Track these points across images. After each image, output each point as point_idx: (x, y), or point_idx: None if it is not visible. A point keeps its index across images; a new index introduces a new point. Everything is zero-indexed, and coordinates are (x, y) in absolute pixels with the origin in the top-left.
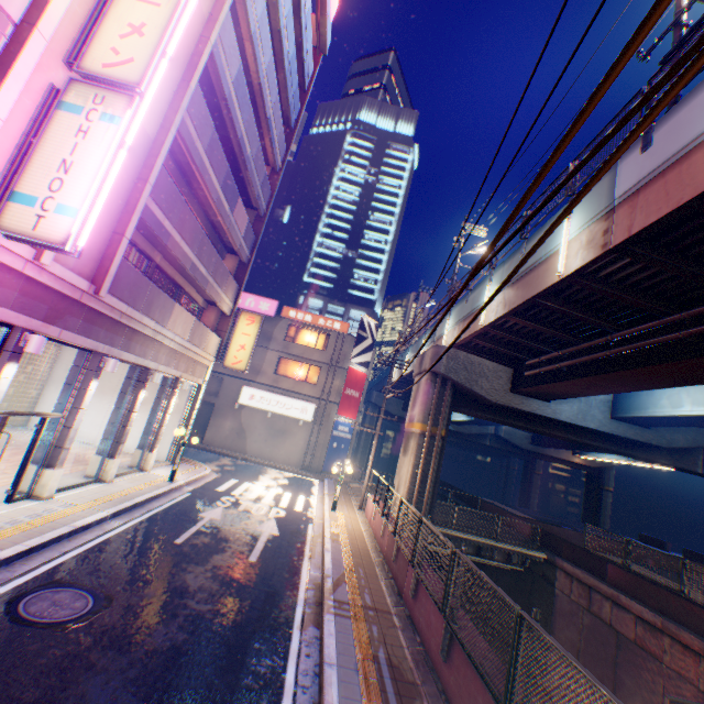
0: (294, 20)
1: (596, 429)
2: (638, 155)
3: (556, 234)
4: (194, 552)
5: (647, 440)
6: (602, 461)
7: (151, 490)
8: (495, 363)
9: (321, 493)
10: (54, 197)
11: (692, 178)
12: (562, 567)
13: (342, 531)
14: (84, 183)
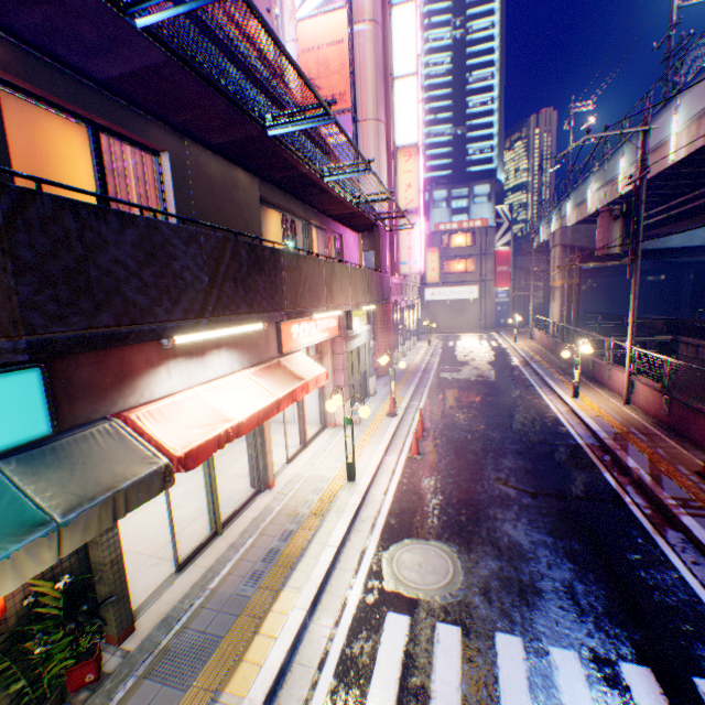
0: None
1: (700, 246)
2: None
3: (617, 166)
4: (468, 361)
5: None
6: None
7: (428, 350)
8: None
9: (501, 338)
10: (410, 260)
11: (655, 165)
12: (680, 340)
13: (524, 348)
14: (417, 252)
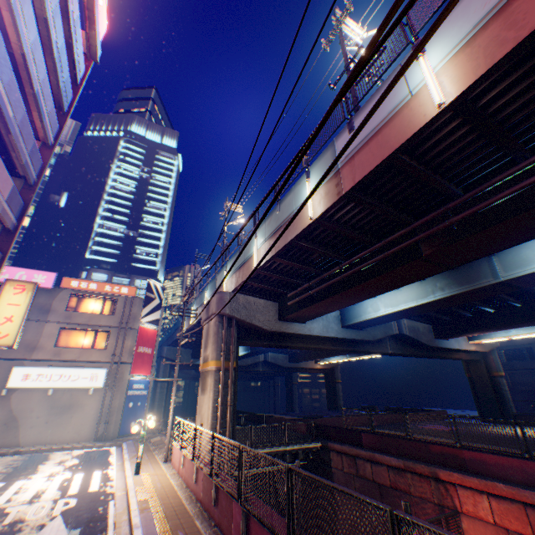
0: (62, 20)
1: (336, 336)
2: (348, 135)
3: (301, 193)
4: None
5: (363, 338)
6: (332, 363)
7: None
8: (266, 300)
9: (121, 459)
10: None
11: (387, 143)
12: (334, 447)
13: (151, 494)
14: None
